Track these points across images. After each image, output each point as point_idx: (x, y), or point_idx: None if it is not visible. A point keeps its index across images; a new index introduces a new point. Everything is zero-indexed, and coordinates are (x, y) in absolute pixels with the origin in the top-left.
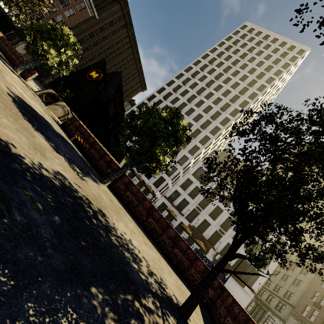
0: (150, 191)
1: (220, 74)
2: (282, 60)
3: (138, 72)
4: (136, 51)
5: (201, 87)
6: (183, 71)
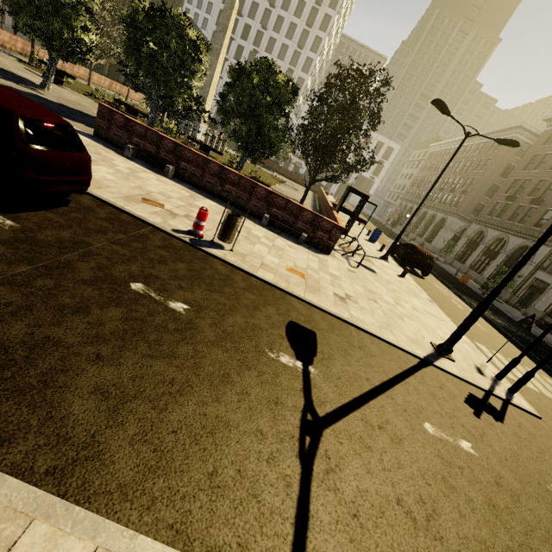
0: None
1: None
2: None
3: None
4: None
5: None
6: None
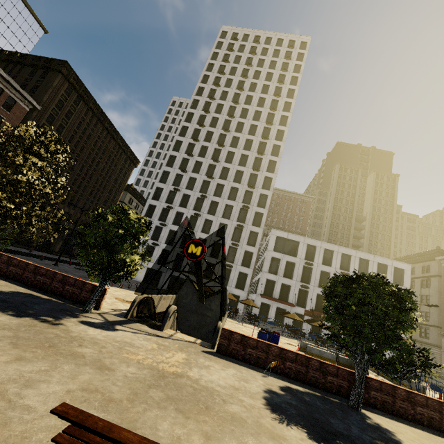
0: (256, 307)
1: (231, 108)
2: (290, 63)
3: (121, 147)
4: (108, 122)
5: (219, 134)
6: (183, 122)
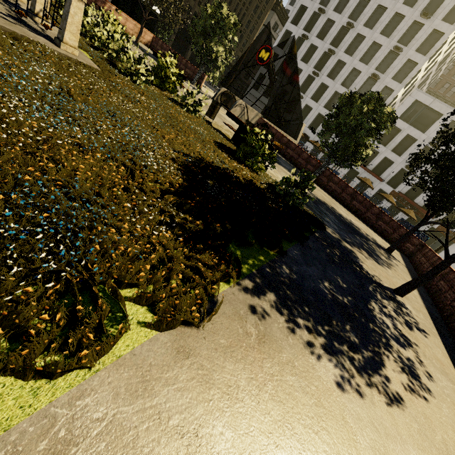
0: None
1: None
2: None
3: None
4: None
5: None
6: None
